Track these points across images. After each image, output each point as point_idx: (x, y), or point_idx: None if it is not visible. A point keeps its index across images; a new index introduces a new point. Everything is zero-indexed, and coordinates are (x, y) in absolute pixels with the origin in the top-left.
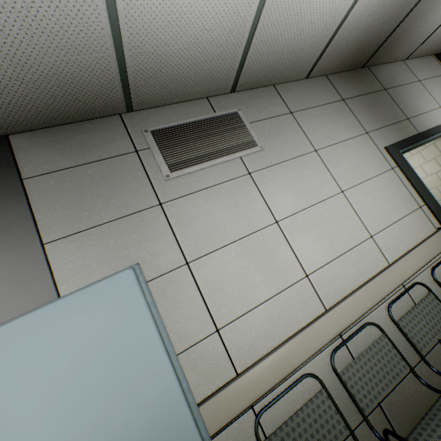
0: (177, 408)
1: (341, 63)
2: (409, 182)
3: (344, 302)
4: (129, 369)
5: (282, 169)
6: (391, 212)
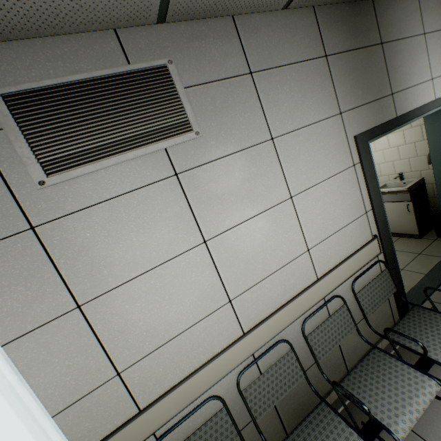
0: None
1: None
2: (365, 183)
3: (263, 325)
4: None
5: (224, 167)
6: (336, 220)
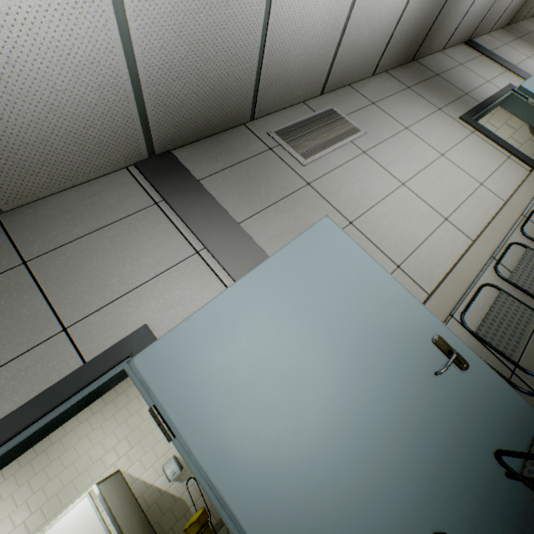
0: (409, 301)
1: (397, 58)
2: (491, 141)
3: (485, 231)
4: (361, 282)
5: (387, 145)
6: (488, 164)
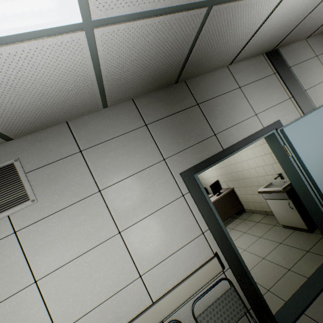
0: None
1: (141, 89)
2: (198, 208)
3: None
4: None
5: (56, 219)
6: (170, 245)
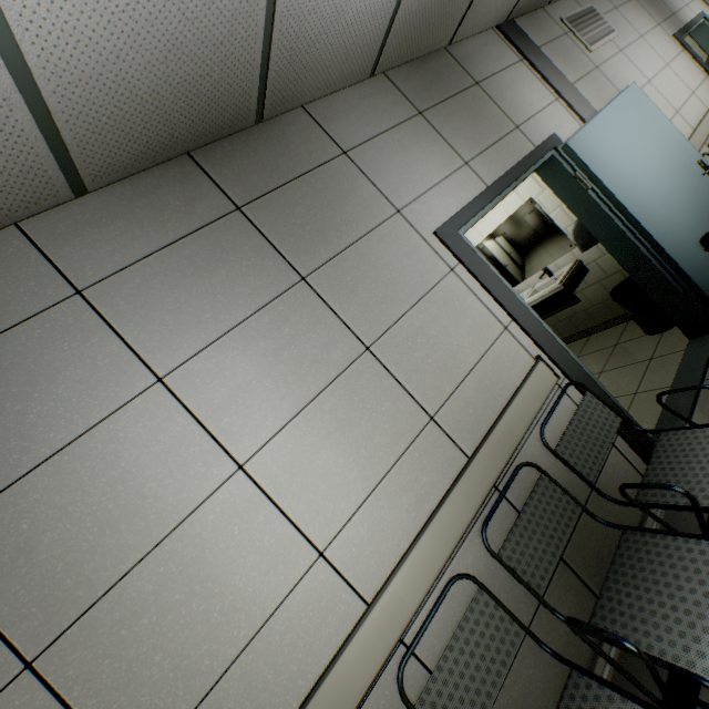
0: (684, 141)
1: None
2: (694, 61)
3: (701, 124)
4: (659, 126)
5: (633, 49)
6: (694, 80)
